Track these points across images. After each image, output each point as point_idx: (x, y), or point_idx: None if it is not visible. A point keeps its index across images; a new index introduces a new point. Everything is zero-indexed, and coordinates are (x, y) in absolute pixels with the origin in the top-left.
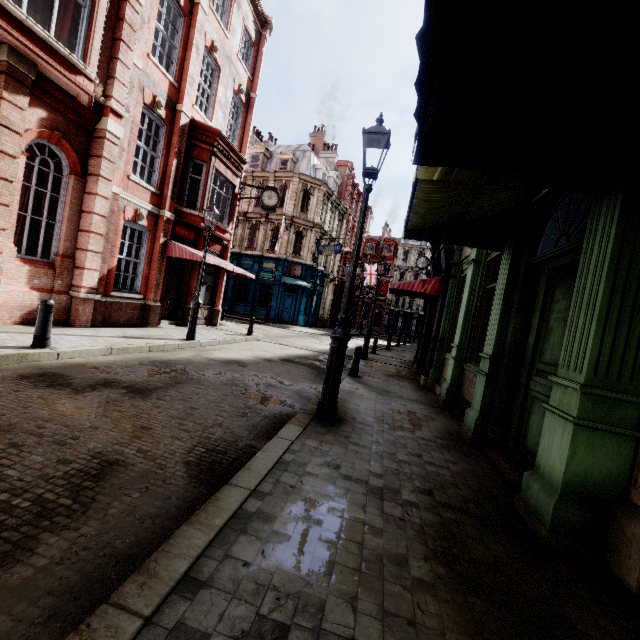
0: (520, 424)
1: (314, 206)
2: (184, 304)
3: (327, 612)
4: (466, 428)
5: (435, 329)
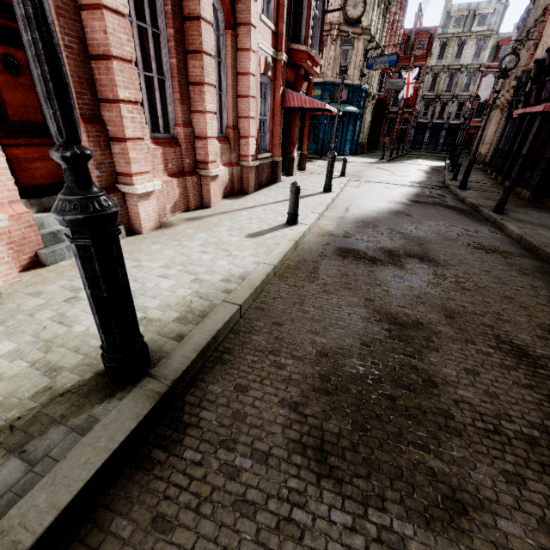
0: None
1: None
2: (289, 154)
3: None
4: None
5: None
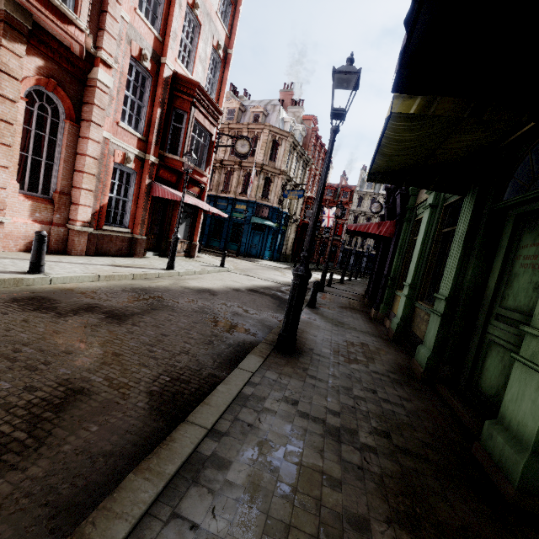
0: (474, 365)
1: (281, 155)
2: (166, 238)
3: None
4: (417, 364)
5: (387, 268)
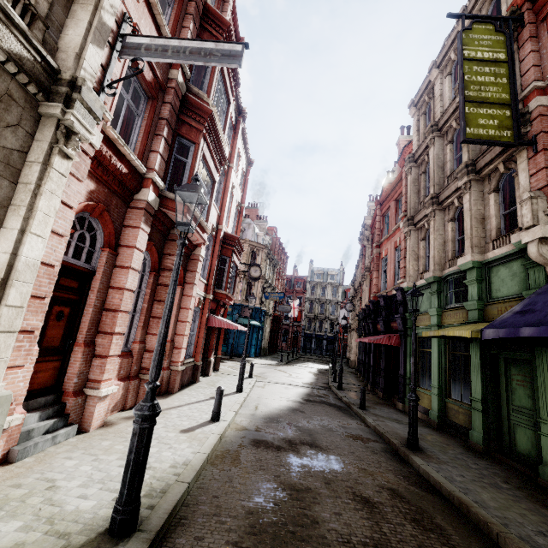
0: (509, 438)
1: (259, 263)
2: (207, 358)
3: (543, 527)
4: (475, 443)
5: (403, 370)
